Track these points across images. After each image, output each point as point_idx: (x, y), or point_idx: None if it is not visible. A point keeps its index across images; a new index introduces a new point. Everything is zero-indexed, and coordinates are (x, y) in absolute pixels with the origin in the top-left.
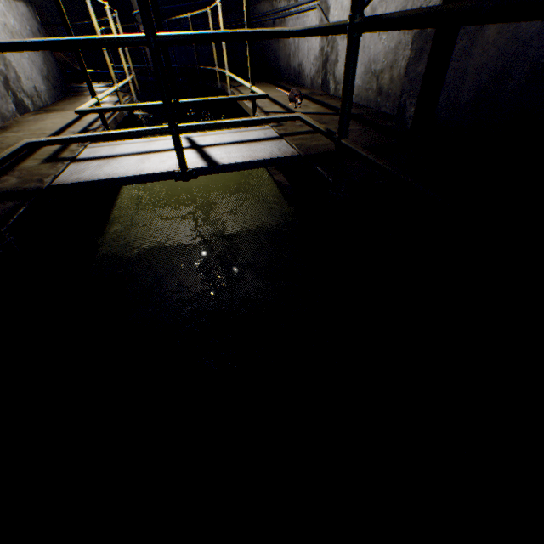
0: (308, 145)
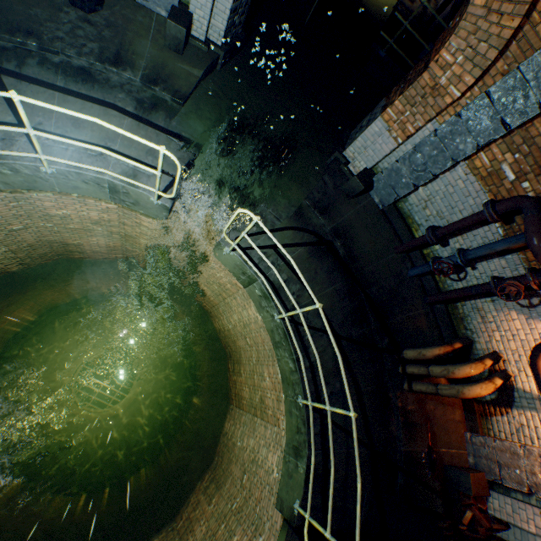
0: (403, 1)
